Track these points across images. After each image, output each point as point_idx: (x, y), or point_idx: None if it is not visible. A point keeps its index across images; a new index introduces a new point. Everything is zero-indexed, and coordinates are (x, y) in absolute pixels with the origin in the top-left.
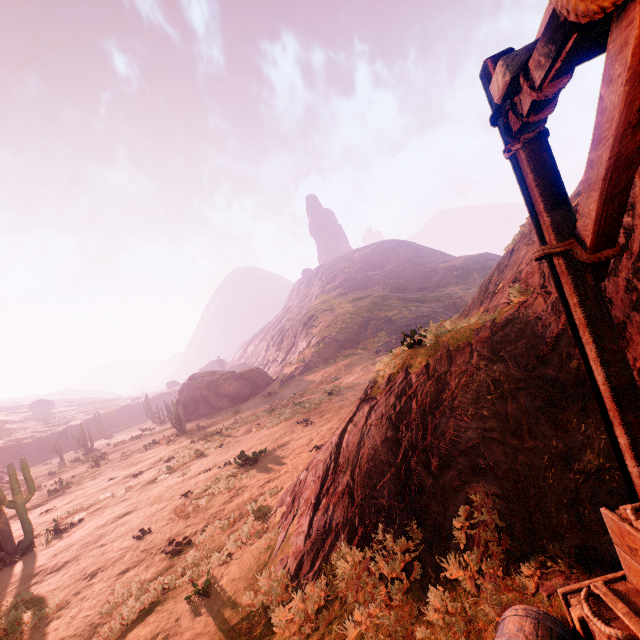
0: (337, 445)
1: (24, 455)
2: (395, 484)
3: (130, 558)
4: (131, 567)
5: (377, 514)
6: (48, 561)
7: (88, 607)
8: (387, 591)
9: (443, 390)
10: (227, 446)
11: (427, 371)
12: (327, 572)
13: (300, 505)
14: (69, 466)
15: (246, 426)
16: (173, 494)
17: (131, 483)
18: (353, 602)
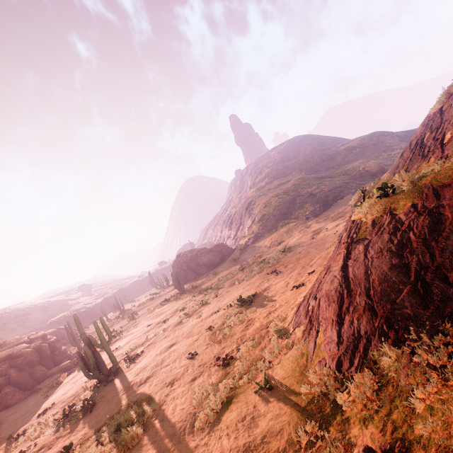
0: (344, 277)
1: (83, 319)
2: (415, 297)
3: (192, 371)
4: (197, 376)
5: (404, 321)
6: (135, 378)
7: (181, 403)
8: (437, 375)
9: (439, 220)
10: (221, 296)
11: (415, 209)
12: (372, 366)
13: (321, 323)
14: (114, 322)
15: (228, 281)
16: (199, 329)
17: (164, 326)
18: (406, 385)
